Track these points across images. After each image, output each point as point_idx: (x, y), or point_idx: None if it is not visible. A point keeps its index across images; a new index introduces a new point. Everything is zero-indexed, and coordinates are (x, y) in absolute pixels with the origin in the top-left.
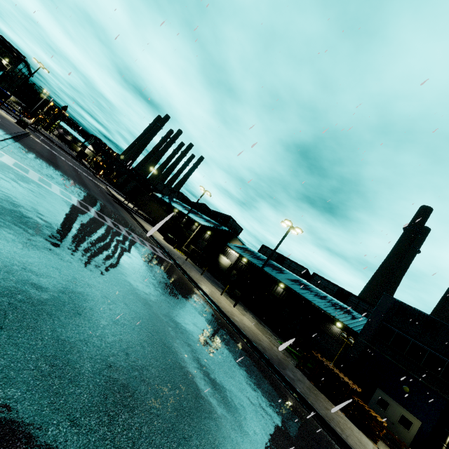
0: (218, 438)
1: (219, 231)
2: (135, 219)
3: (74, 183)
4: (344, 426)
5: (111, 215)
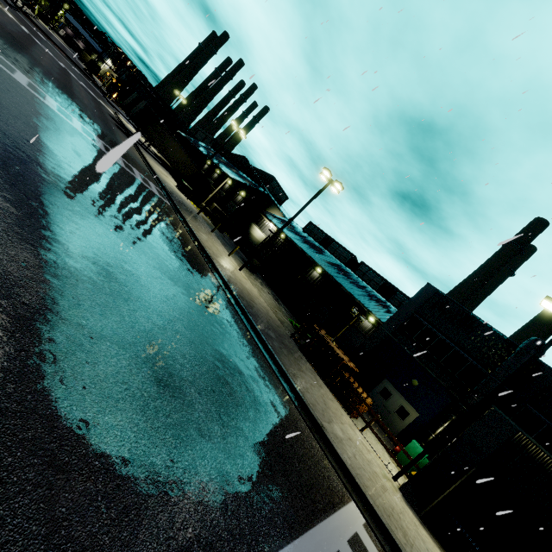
0: (49, 291)
1: (256, 194)
2: (141, 153)
3: (42, 72)
4: (313, 388)
5: (91, 125)
